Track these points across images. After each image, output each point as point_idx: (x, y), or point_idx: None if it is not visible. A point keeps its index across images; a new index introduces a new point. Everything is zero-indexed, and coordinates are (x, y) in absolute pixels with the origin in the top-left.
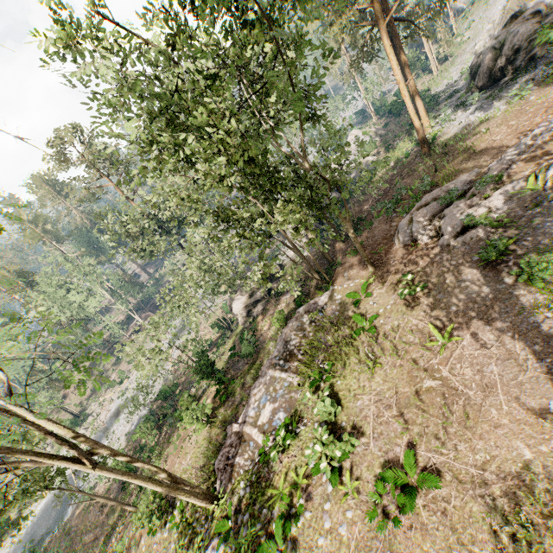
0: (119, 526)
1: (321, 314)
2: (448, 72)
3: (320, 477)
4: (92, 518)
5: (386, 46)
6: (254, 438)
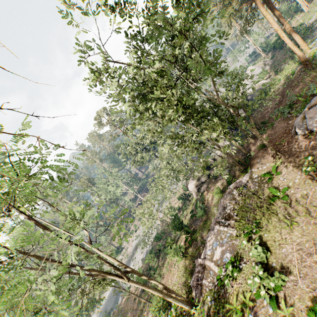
0: (144, 311)
1: (245, 188)
2: None
3: (262, 301)
4: (131, 305)
5: (263, 12)
6: (212, 269)
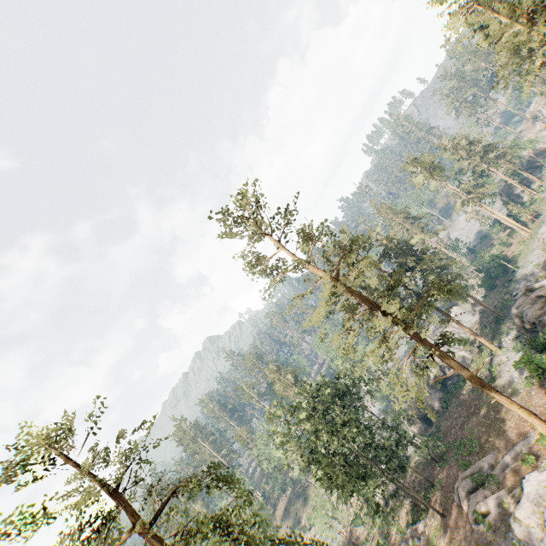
0: None
1: (419, 541)
2: (534, 242)
3: None
4: None
5: None
6: None
